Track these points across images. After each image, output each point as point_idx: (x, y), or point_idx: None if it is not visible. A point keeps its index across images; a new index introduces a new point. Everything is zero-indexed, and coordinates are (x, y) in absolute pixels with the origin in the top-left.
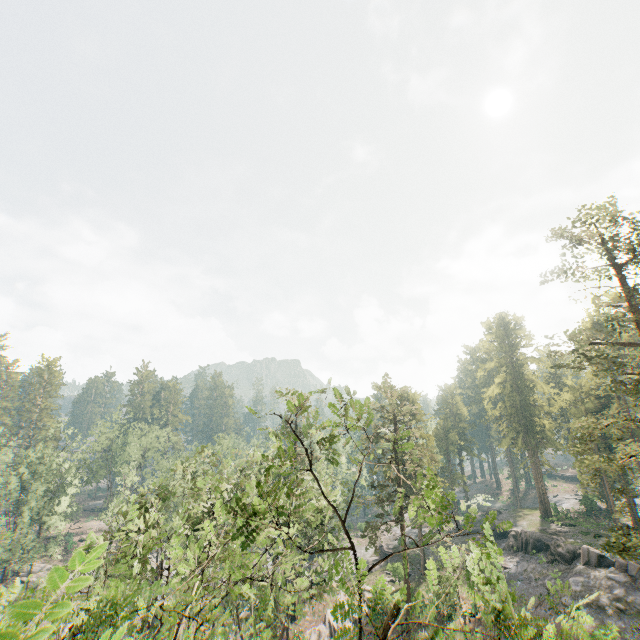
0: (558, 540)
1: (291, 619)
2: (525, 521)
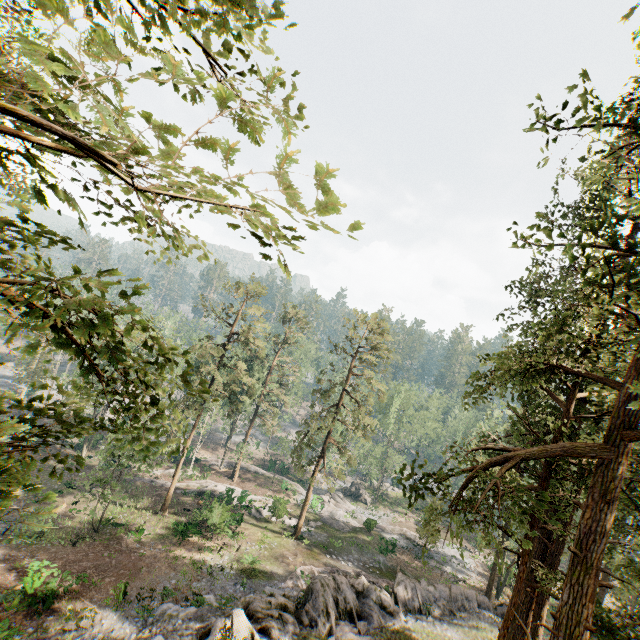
0: (332, 632)
1: (230, 477)
2: (461, 636)
